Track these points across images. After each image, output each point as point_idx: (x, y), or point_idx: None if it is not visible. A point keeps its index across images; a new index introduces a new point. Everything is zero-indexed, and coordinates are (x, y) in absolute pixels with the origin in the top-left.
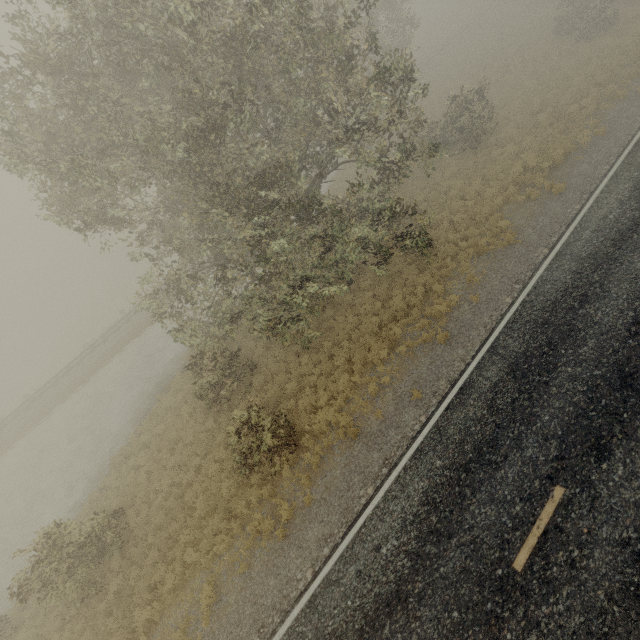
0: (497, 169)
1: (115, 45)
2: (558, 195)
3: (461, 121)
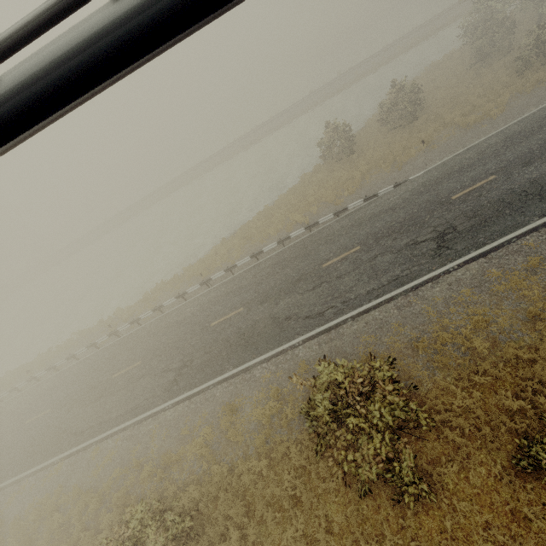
0: None
1: None
2: None
3: None
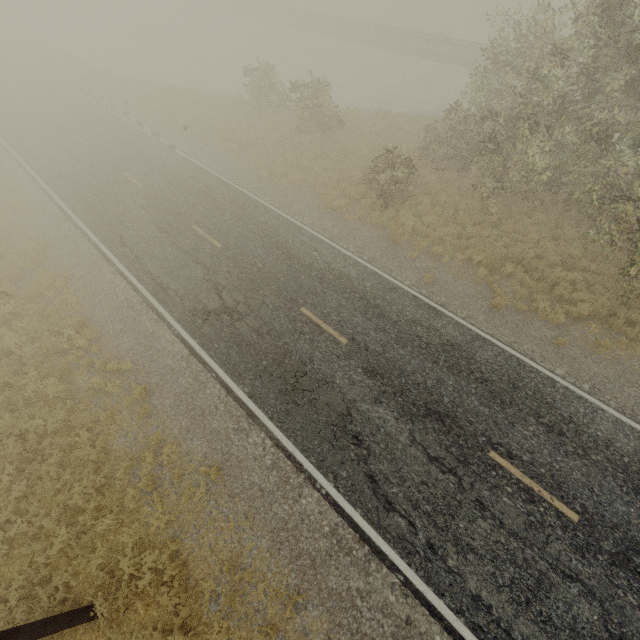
0: None
1: None
2: None
3: None
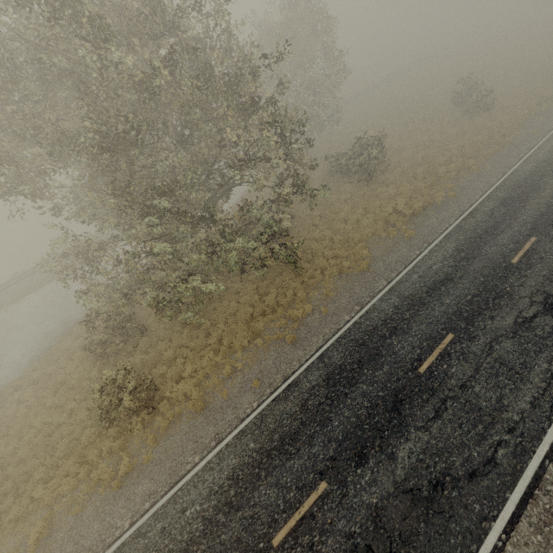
0: (376, 204)
1: (39, 62)
2: (409, 239)
3: (359, 159)
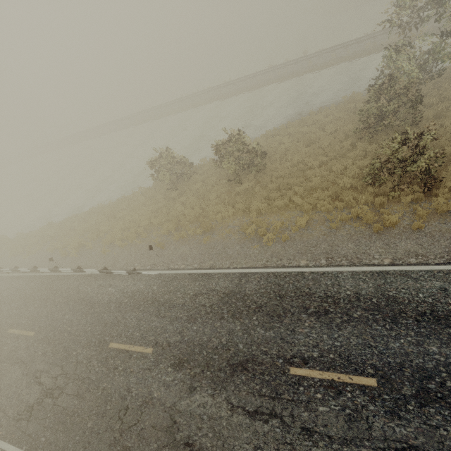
0: None
1: None
2: None
3: None
